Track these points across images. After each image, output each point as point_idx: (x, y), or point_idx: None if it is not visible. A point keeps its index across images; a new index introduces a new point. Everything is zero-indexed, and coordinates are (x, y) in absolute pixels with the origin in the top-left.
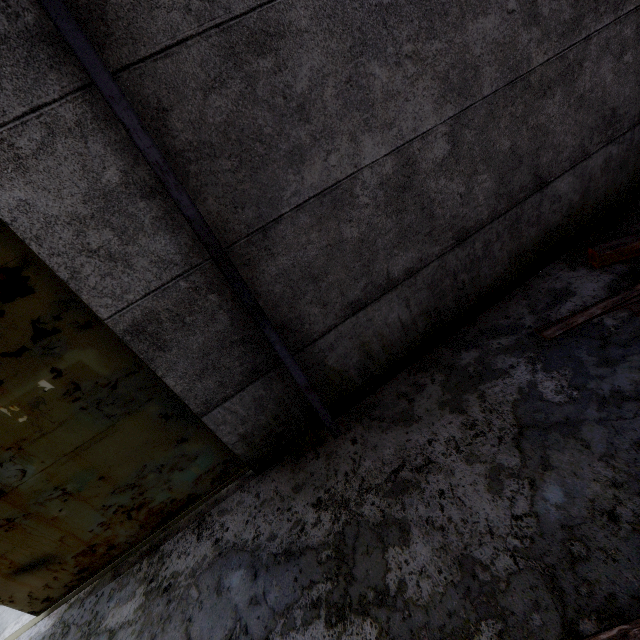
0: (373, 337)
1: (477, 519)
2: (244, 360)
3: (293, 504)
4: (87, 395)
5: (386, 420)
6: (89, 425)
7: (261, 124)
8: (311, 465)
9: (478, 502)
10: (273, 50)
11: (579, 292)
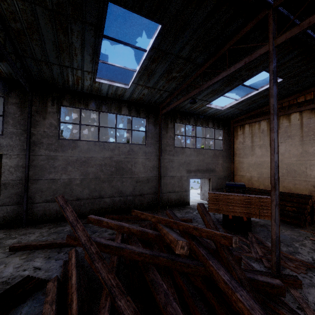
0: (48, 210)
1: (29, 238)
2: (18, 199)
3: (0, 233)
4: None
5: (36, 228)
6: None
7: (47, 166)
8: (12, 230)
9: (32, 237)
10: (54, 160)
11: None
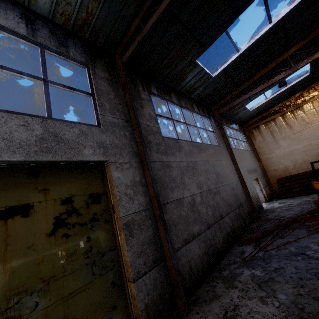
0: (191, 259)
1: (267, 314)
2: (153, 253)
3: None
4: (92, 256)
5: (207, 300)
6: (83, 277)
7: (166, 180)
8: None
9: (263, 309)
10: (169, 168)
11: (247, 250)
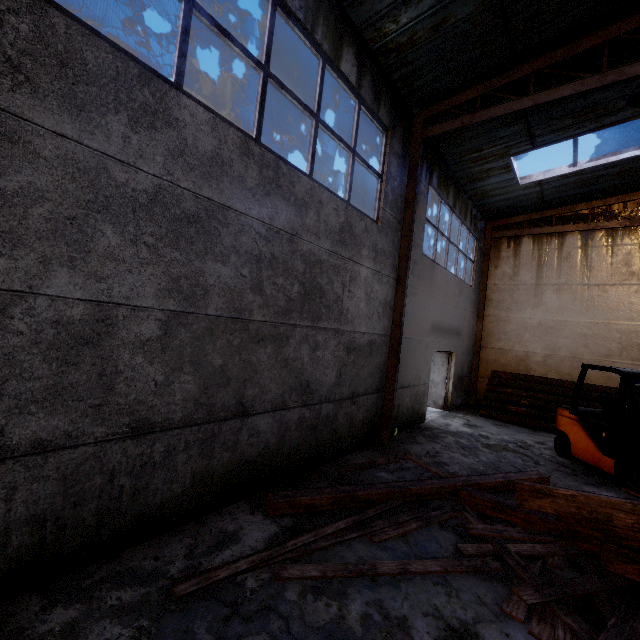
0: None
1: None
2: None
3: None
4: None
5: None
6: None
7: None
8: None
9: None
10: None
11: (244, 539)
